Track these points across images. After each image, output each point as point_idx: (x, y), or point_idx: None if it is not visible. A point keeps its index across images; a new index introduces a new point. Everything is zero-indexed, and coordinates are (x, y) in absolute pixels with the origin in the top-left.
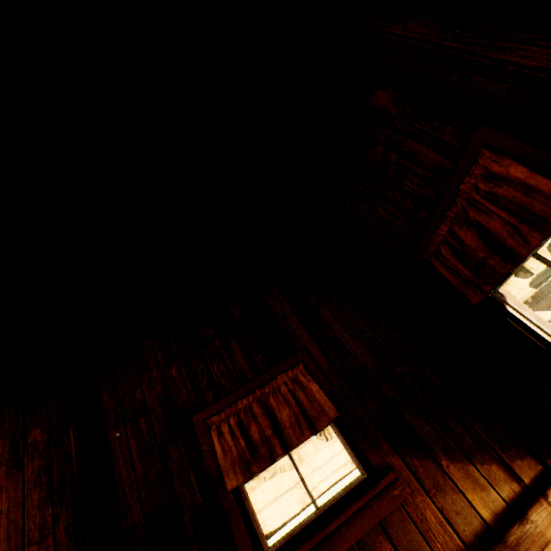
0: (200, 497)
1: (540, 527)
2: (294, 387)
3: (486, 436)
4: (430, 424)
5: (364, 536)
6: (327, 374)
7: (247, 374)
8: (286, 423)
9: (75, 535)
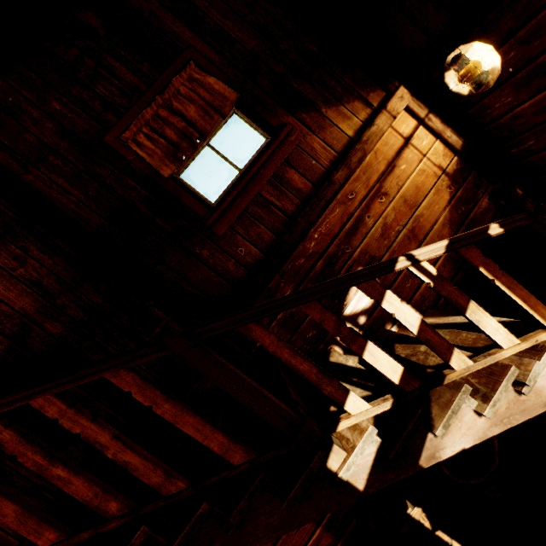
0: (145, 192)
1: (380, 126)
2: (193, 86)
3: (352, 84)
4: (312, 86)
5: (276, 172)
6: (220, 67)
7: (140, 87)
8: (196, 118)
9: (52, 251)
